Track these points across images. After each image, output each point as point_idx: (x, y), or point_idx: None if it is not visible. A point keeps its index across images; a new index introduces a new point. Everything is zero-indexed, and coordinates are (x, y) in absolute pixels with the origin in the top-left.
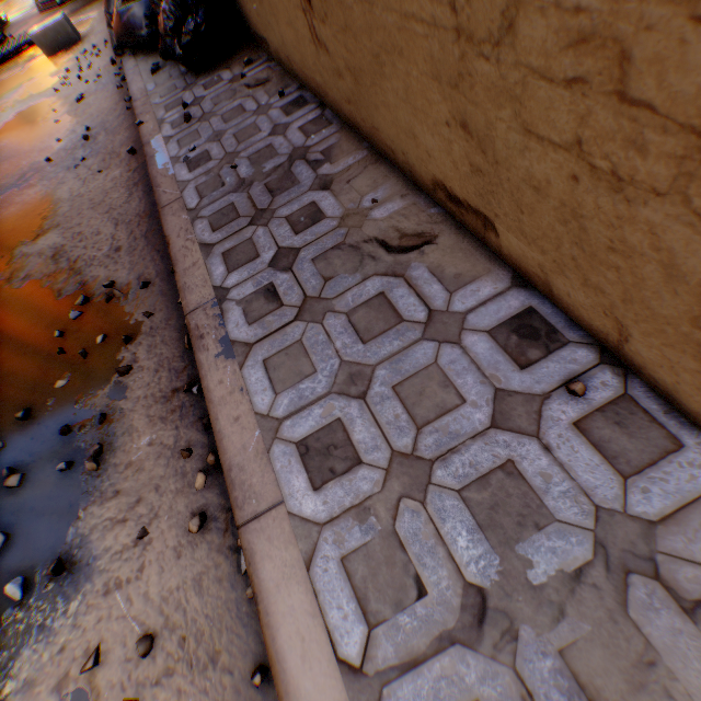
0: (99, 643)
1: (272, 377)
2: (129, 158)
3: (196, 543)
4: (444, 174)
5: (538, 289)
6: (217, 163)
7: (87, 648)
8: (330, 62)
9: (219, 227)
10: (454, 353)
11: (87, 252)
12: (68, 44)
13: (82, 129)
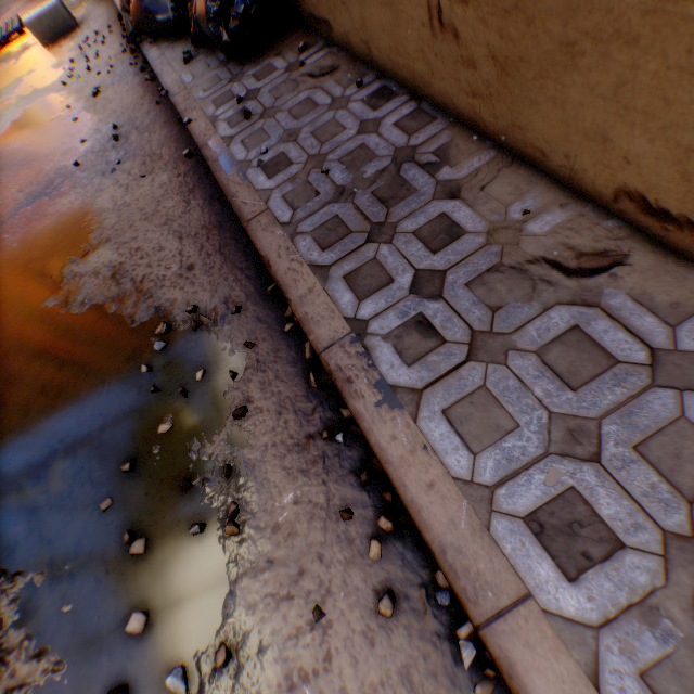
0: None
1: (461, 432)
2: (174, 160)
3: (390, 627)
4: (648, 185)
5: None
6: (301, 168)
7: None
8: (455, 49)
9: (329, 245)
10: None
11: (152, 271)
12: (65, 31)
13: (107, 128)
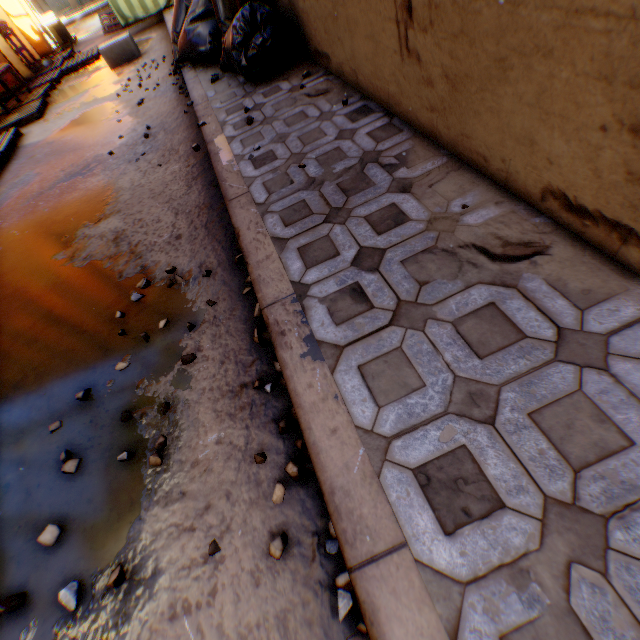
0: None
1: (371, 386)
2: (187, 155)
3: (277, 570)
4: (568, 182)
5: None
6: (283, 162)
7: None
8: (418, 71)
9: (292, 222)
10: (601, 381)
11: (147, 237)
12: (129, 58)
13: (142, 128)
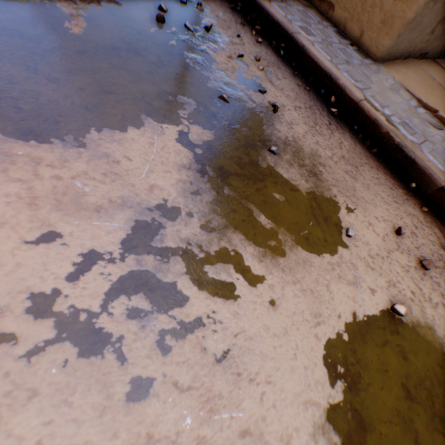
0: (239, 54)
1: (282, 11)
2: None
3: (261, 47)
4: None
5: (340, 30)
6: None
7: (235, 54)
8: None
9: None
10: (327, 31)
11: None
12: None
13: None
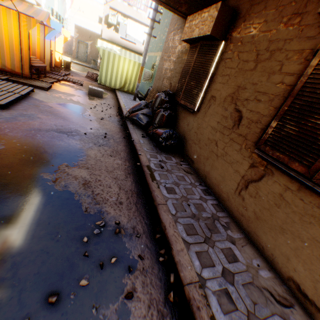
0: None
1: None
2: (125, 159)
3: None
4: (301, 282)
5: None
6: (180, 197)
7: None
8: (241, 201)
9: (190, 234)
10: None
11: (103, 193)
12: (98, 96)
13: (102, 131)
